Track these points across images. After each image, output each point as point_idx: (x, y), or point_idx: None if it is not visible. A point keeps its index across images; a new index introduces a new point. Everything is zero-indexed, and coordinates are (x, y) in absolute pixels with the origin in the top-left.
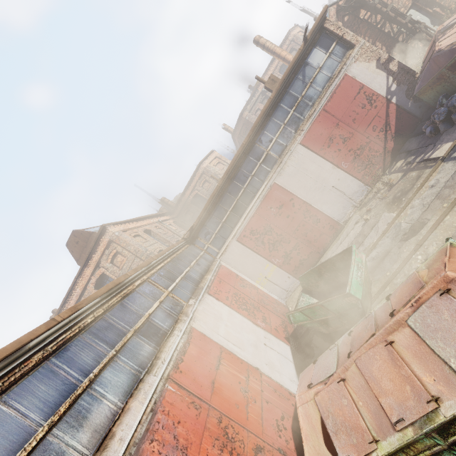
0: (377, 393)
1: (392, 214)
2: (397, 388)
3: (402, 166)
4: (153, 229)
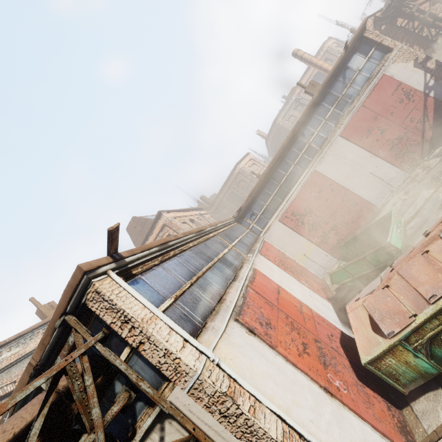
0: (416, 286)
1: (430, 190)
2: (431, 278)
3: (441, 151)
4: (196, 220)
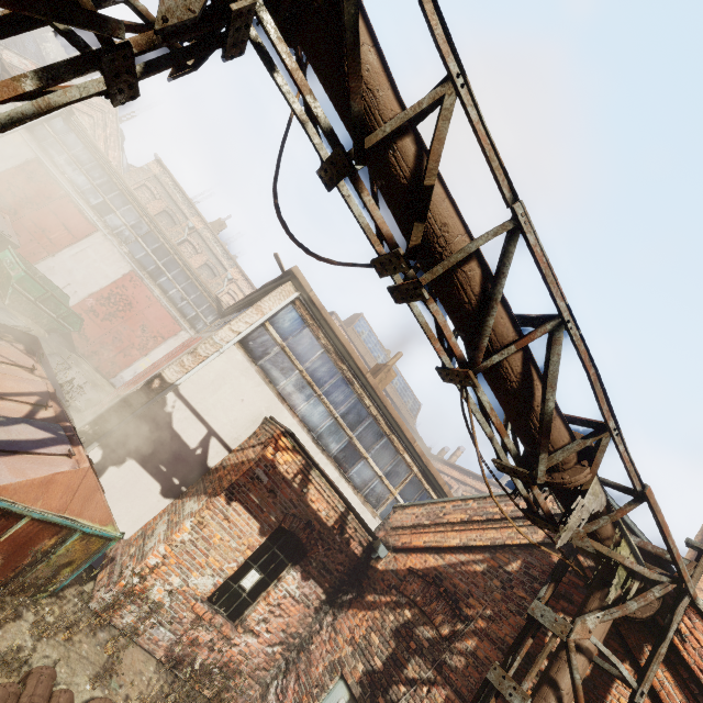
0: None
1: None
2: None
3: None
4: None
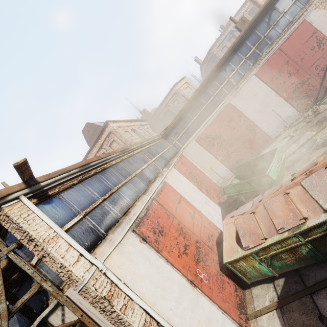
0: (272, 217)
1: (313, 132)
2: (284, 215)
3: None
4: (137, 129)
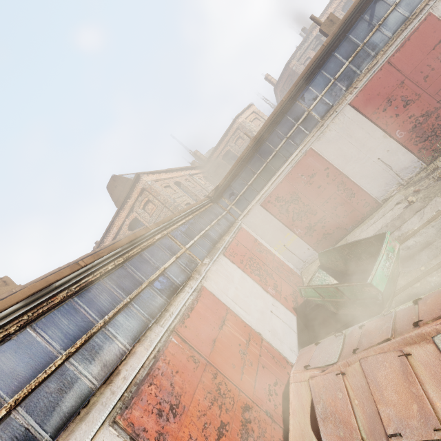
0: (377, 400)
1: None
2: (401, 403)
3: None
4: (183, 182)
